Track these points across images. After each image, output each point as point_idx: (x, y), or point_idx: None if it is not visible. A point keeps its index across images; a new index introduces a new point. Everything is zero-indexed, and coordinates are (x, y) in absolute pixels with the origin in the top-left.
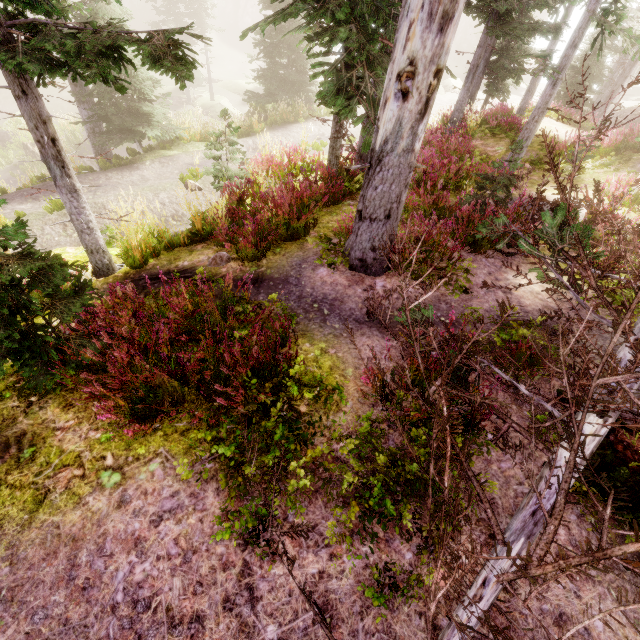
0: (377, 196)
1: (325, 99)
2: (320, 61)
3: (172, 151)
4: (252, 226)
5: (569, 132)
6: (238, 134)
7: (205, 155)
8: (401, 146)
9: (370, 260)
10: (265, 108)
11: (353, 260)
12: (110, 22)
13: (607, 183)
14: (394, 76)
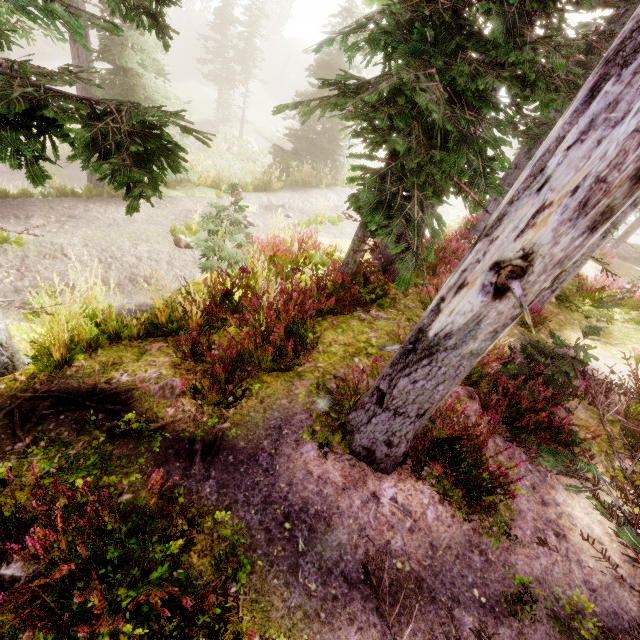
0: (413, 390)
1: (360, 210)
2: (363, 164)
3: (175, 191)
4: (226, 358)
5: (590, 266)
6: (254, 187)
7: (200, 225)
8: (470, 346)
9: (380, 454)
10: (289, 164)
11: (356, 446)
12: (63, 69)
13: (639, 345)
14: (488, 260)
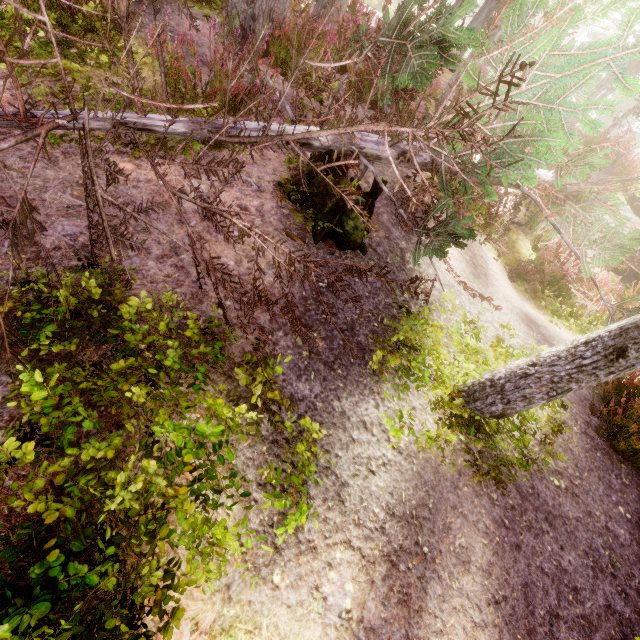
0: None
1: None
2: None
3: None
4: None
5: None
6: None
7: None
8: None
9: (247, 29)
10: None
11: None
12: None
13: None
14: None
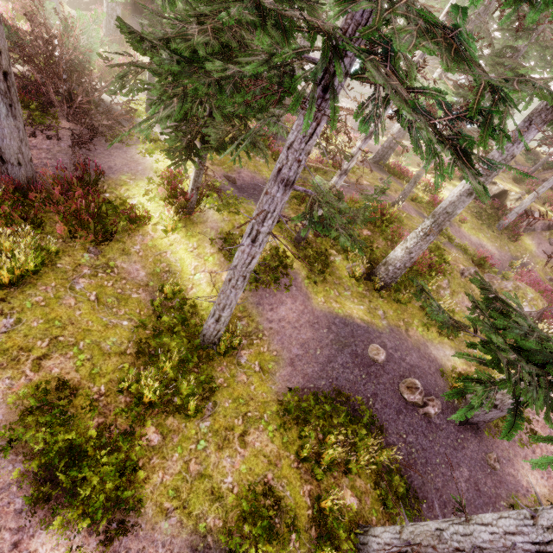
0: None
1: None
2: None
3: None
4: None
5: None
6: None
7: None
8: None
9: None
10: None
11: None
12: None
13: None
14: None
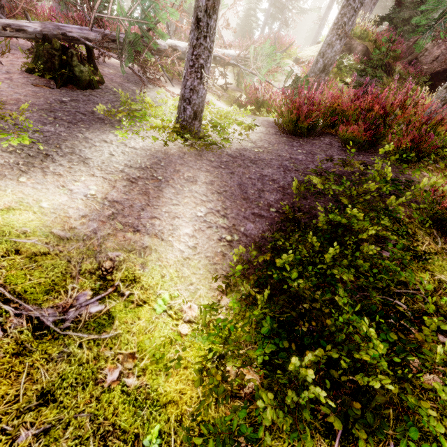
0: None
1: None
2: None
3: None
4: None
5: None
6: None
7: None
8: None
9: None
10: None
11: None
12: None
13: None
14: None
